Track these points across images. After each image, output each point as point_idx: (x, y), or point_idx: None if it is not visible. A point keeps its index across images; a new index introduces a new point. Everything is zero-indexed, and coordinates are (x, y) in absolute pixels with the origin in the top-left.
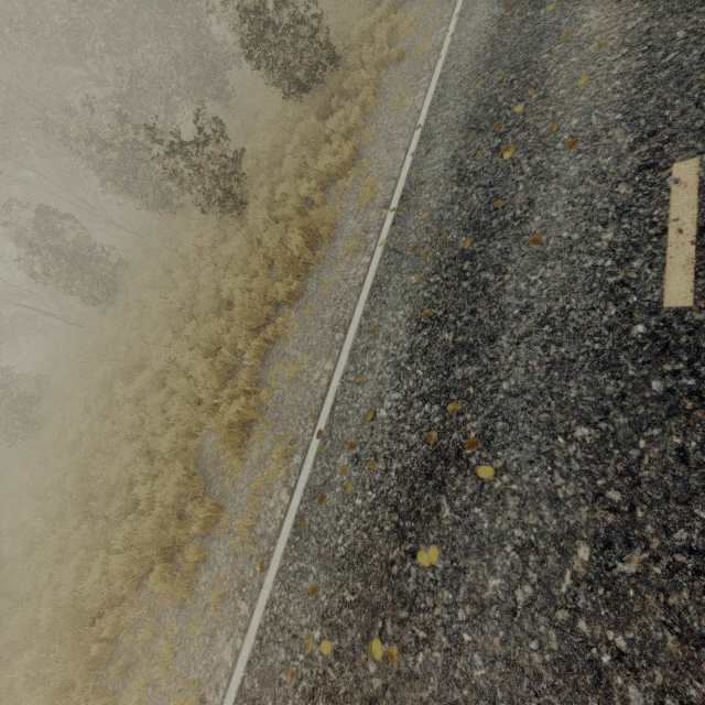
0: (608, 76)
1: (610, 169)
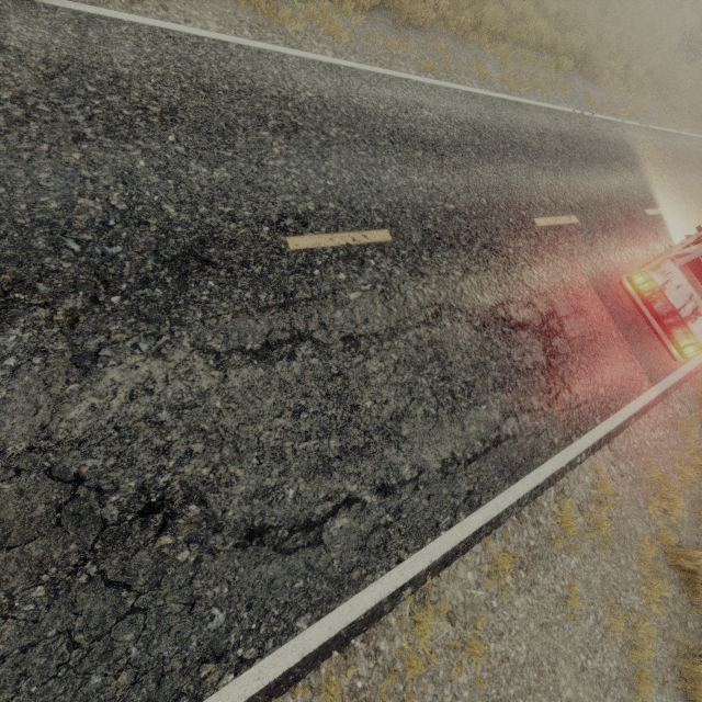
0: None
1: None
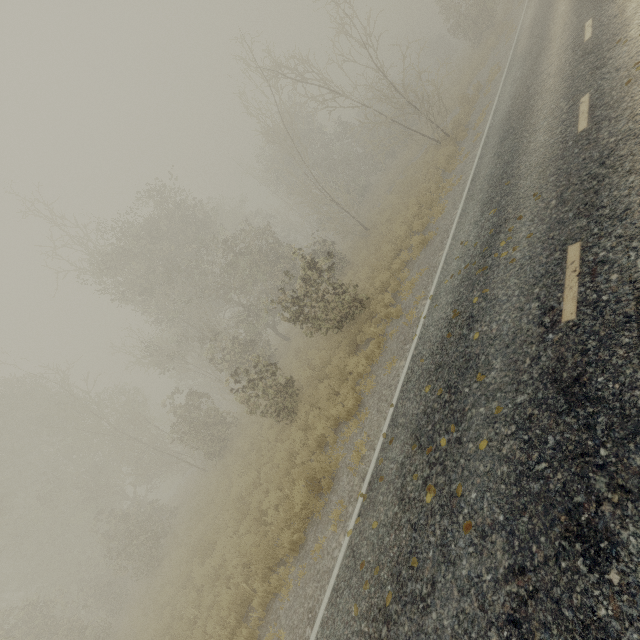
0: (500, 453)
1: (488, 593)
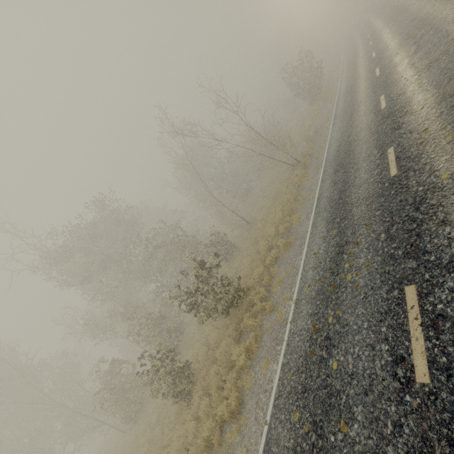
0: None
1: None
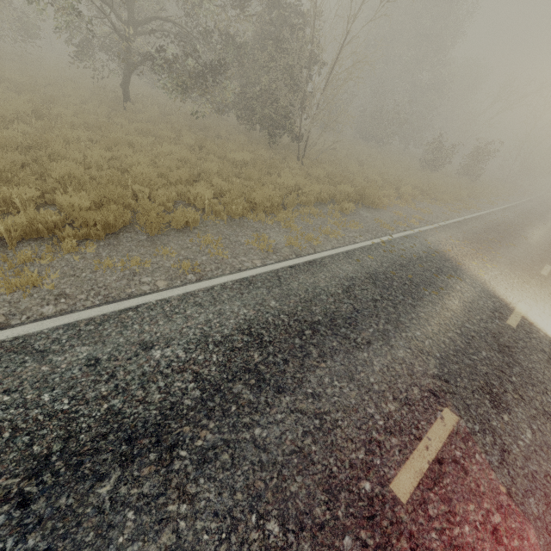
0: None
1: None
